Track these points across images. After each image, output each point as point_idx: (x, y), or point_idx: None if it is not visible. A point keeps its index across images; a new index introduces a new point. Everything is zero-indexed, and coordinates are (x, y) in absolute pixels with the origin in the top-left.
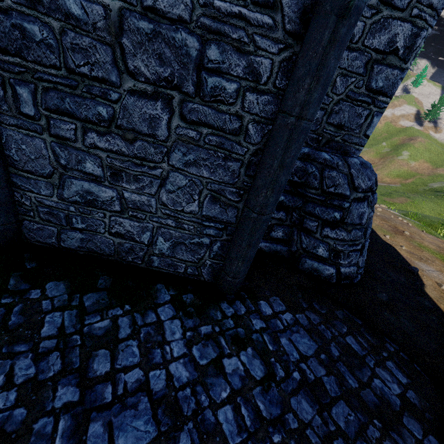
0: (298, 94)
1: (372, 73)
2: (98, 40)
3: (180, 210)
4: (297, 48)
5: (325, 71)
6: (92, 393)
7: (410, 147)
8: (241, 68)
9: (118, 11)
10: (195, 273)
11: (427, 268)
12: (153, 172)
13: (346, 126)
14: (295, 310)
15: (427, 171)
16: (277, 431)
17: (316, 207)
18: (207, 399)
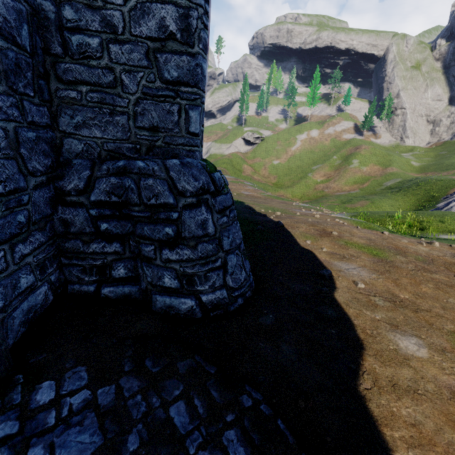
0: None
1: (158, 63)
2: None
3: None
4: None
5: None
6: None
7: (357, 155)
8: None
9: None
10: None
11: (348, 266)
12: None
13: (161, 127)
14: (102, 381)
15: (379, 173)
16: None
17: (143, 226)
18: None
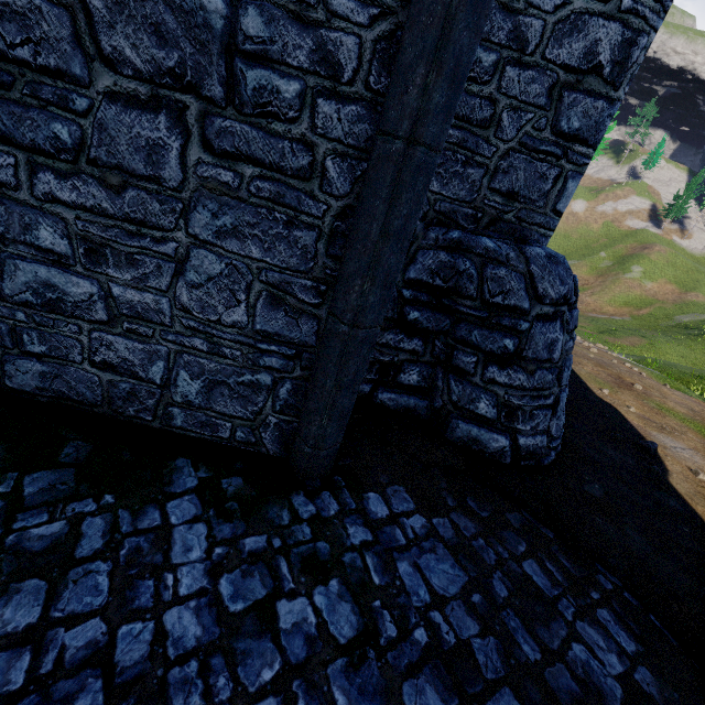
0: (406, 96)
1: (560, 105)
2: None
3: (214, 321)
4: (404, 15)
5: (450, 50)
6: None
7: (643, 259)
8: (304, 52)
9: None
10: (250, 440)
11: (673, 443)
12: (161, 248)
13: (522, 195)
14: (431, 510)
15: (672, 297)
16: None
17: (472, 329)
18: (230, 685)
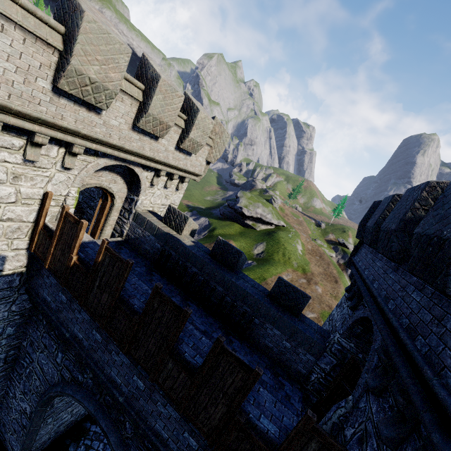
0: None
1: None
2: None
3: None
4: None
5: None
6: None
7: None
8: None
9: None
10: None
11: None
12: None
13: None
14: None
15: None
16: None
17: None
18: None
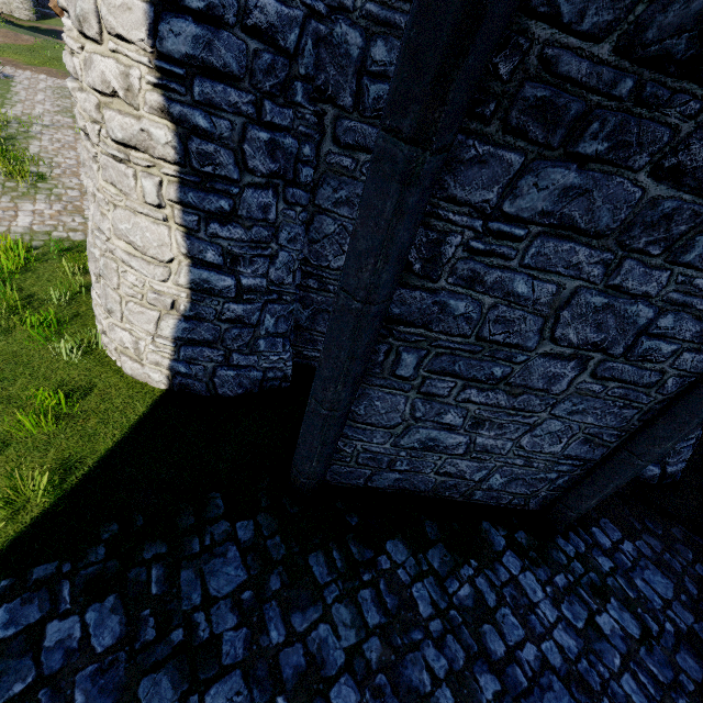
0: None
1: None
2: (531, 313)
3: (537, 451)
4: None
5: None
6: (507, 678)
7: None
8: (690, 332)
9: (573, 288)
10: (520, 503)
11: None
12: (526, 420)
13: None
14: (631, 535)
15: None
16: (679, 696)
17: None
18: (605, 670)
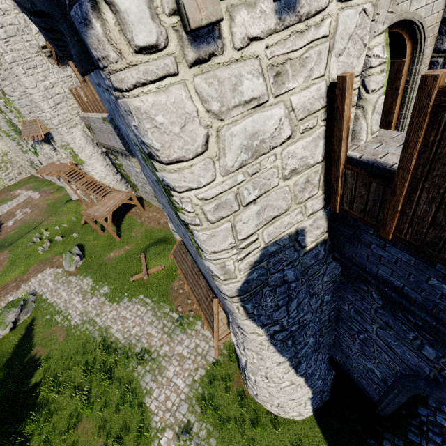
0: None
1: None
2: None
3: None
4: None
5: None
6: None
7: None
8: None
9: None
10: None
11: None
12: None
13: None
14: None
15: None
16: None
17: None
18: None
